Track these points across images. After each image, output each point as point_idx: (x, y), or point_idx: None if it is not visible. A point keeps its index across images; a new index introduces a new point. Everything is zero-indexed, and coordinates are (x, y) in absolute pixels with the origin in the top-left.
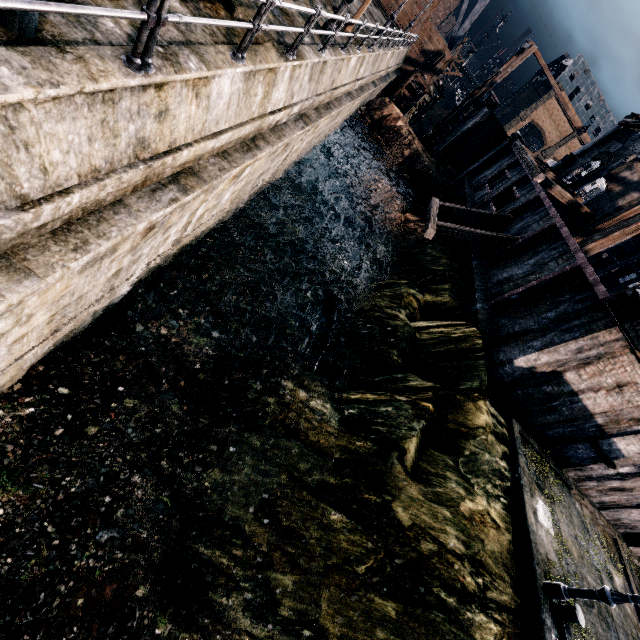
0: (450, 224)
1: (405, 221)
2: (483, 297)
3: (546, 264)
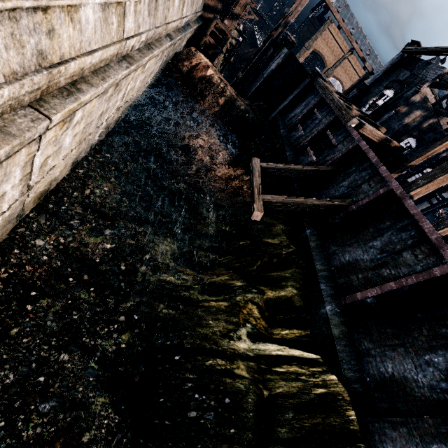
0: (276, 196)
1: (230, 178)
2: (330, 291)
3: (399, 254)
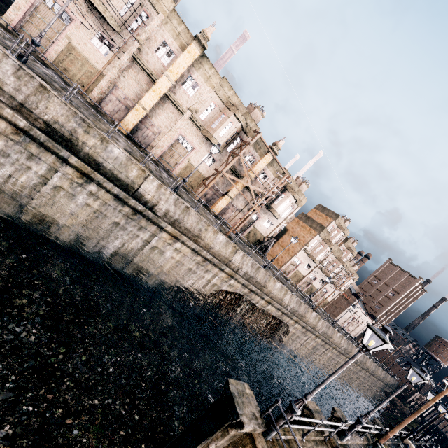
0: None
1: None
2: None
3: None
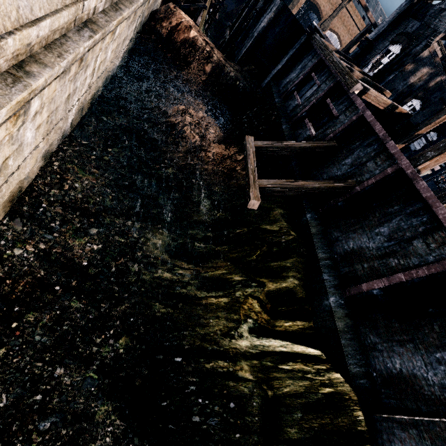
0: (274, 181)
1: (223, 159)
2: (333, 281)
3: (409, 242)
